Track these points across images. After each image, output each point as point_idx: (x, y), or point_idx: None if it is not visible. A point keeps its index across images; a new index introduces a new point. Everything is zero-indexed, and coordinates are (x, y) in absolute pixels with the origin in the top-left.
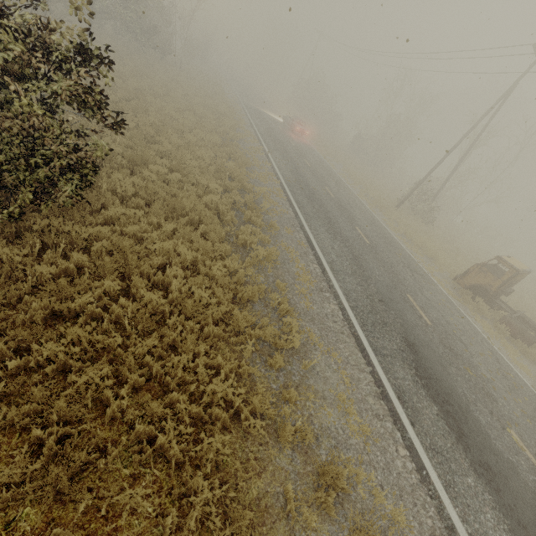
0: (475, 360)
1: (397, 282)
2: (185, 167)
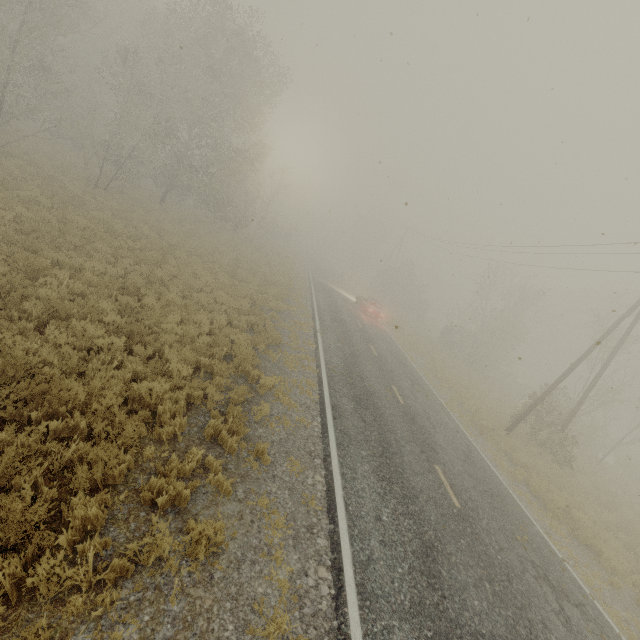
0: None
1: None
2: (159, 332)
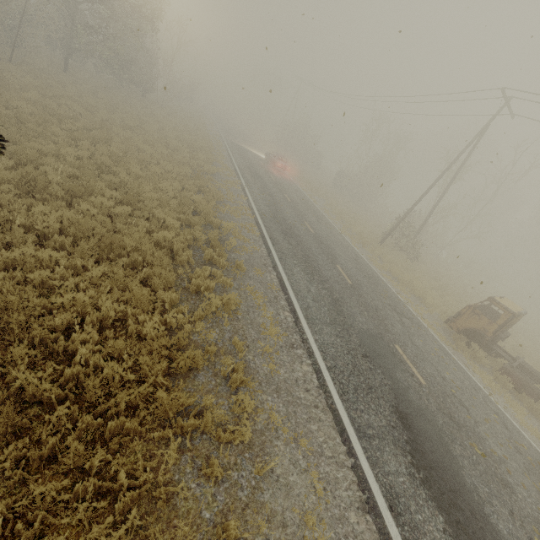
0: (481, 430)
1: (383, 330)
2: (142, 200)
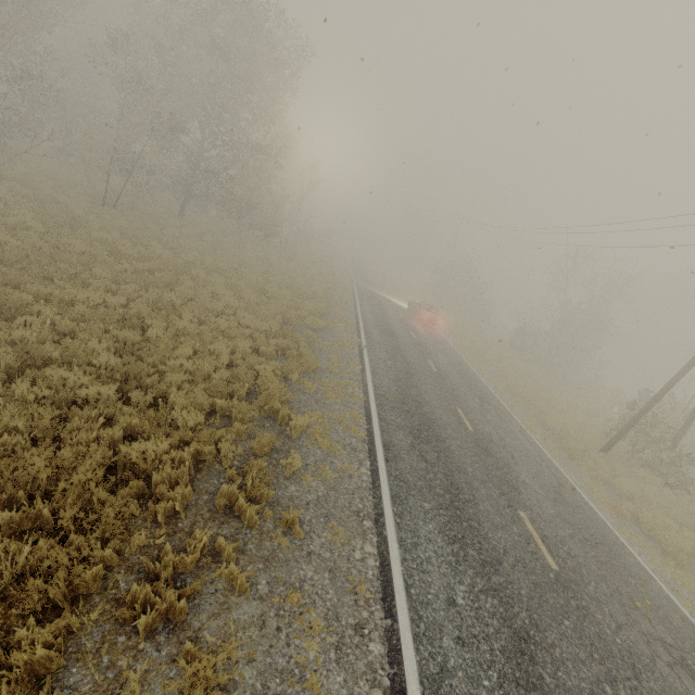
0: None
1: None
2: (166, 371)
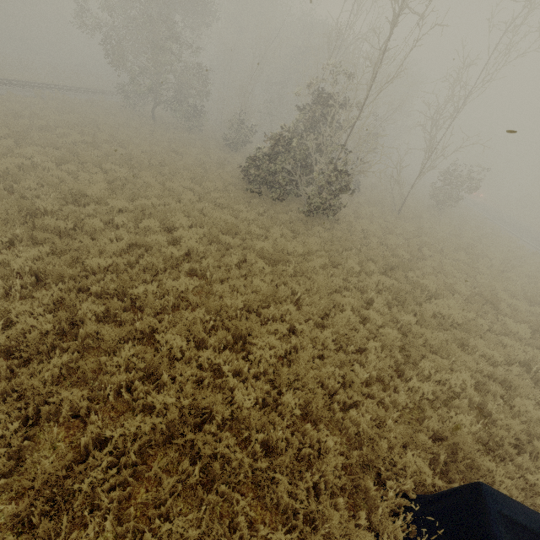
0: None
1: None
2: None
